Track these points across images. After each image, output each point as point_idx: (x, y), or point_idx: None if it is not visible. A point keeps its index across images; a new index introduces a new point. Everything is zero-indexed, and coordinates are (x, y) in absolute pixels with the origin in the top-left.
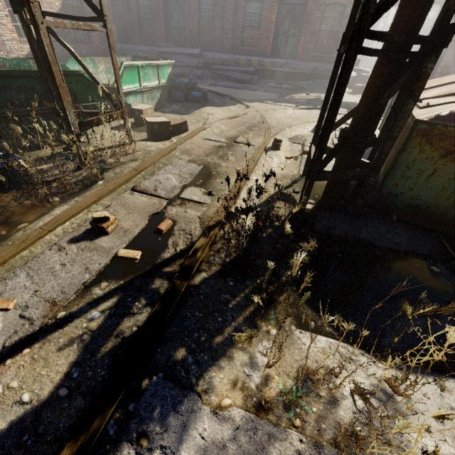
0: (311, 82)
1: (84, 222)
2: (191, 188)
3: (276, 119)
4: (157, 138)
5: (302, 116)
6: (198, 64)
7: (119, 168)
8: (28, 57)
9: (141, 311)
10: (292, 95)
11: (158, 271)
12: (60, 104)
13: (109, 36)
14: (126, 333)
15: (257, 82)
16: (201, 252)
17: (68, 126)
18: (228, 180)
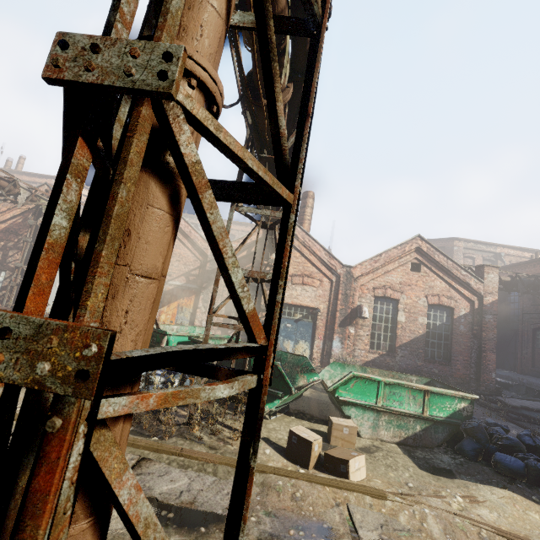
0: None
1: None
2: None
3: None
4: (292, 455)
5: None
6: None
7: (189, 442)
8: (368, 362)
9: None
10: None
11: None
12: None
13: None
14: None
15: None
16: None
17: None
18: None
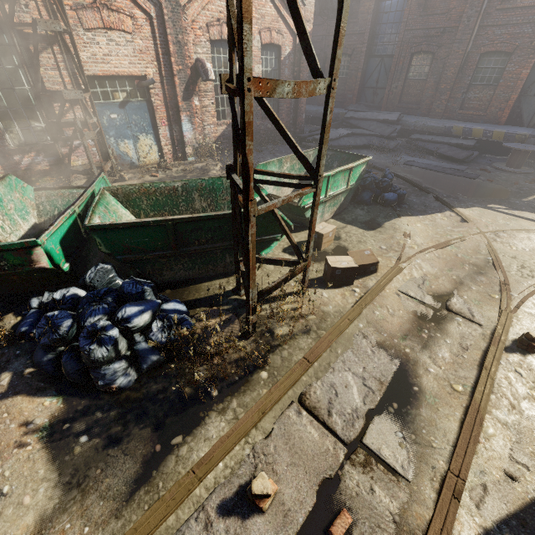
0: None
1: (238, 466)
2: (380, 422)
3: (515, 254)
4: (335, 283)
5: None
6: (392, 133)
7: (287, 346)
8: (219, 137)
9: None
10: None
11: None
12: (246, 282)
13: (317, 194)
14: None
15: (474, 159)
16: None
17: (247, 300)
18: None
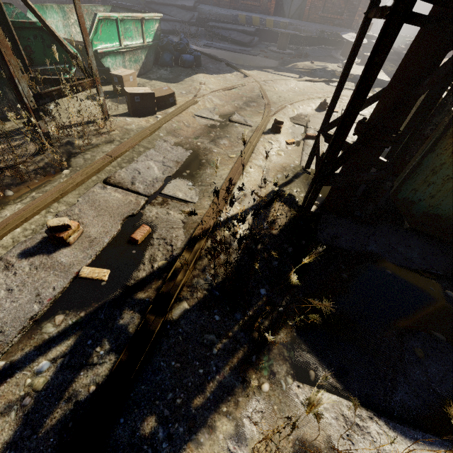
0: (316, 48)
1: (40, 228)
2: (176, 181)
3: (277, 92)
4: (139, 112)
5: (306, 90)
6: (192, 19)
7: (91, 152)
8: None
9: (103, 359)
10: (295, 63)
11: (129, 298)
12: (6, 70)
13: None
14: (80, 395)
15: (257, 45)
16: (182, 273)
17: (20, 98)
18: (217, 191)
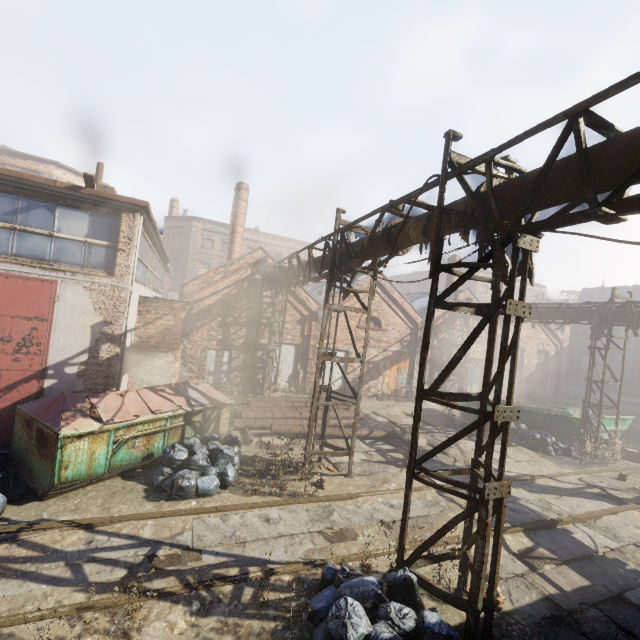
0: None
1: (611, 475)
2: None
3: None
4: (629, 459)
5: None
6: None
7: (614, 464)
8: None
9: None
10: None
11: None
12: (596, 433)
13: (618, 413)
14: None
15: None
16: None
17: (595, 441)
18: None
